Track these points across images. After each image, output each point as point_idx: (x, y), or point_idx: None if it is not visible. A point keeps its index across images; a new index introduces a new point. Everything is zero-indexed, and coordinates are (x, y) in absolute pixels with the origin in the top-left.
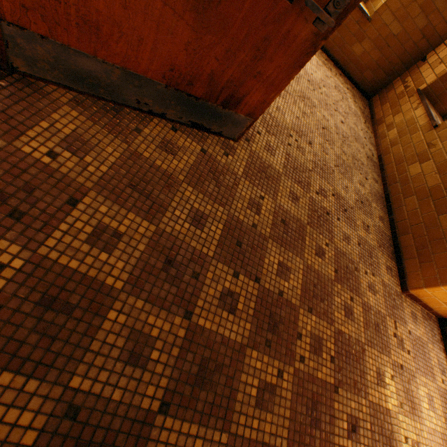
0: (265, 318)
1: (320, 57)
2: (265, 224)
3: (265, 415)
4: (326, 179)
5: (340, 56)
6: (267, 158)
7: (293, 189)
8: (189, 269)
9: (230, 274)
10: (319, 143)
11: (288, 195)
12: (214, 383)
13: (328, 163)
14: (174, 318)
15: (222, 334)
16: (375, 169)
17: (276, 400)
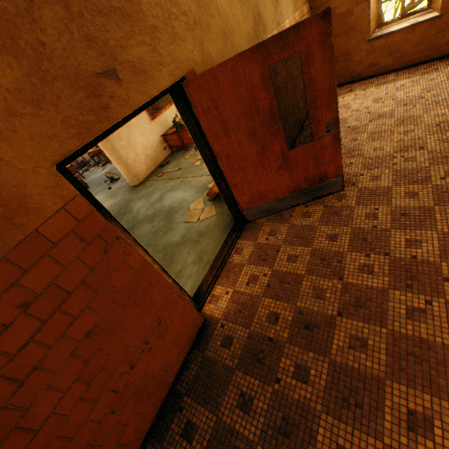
0: (401, 273)
1: (416, 73)
2: (384, 223)
3: (419, 324)
4: None
5: (439, 52)
6: (374, 185)
7: (408, 190)
8: (334, 260)
9: (362, 256)
10: (434, 140)
11: (404, 196)
12: (367, 306)
13: None
14: (333, 281)
15: (366, 285)
16: None
17: (429, 317)
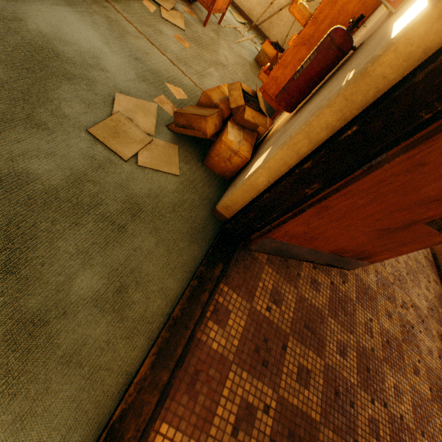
0: None
1: None
2: (377, 346)
3: None
4: (403, 290)
5: None
6: (365, 278)
7: (386, 306)
8: (346, 398)
9: (369, 400)
10: None
11: (384, 312)
12: None
13: (401, 271)
14: None
15: None
16: (432, 268)
17: None
